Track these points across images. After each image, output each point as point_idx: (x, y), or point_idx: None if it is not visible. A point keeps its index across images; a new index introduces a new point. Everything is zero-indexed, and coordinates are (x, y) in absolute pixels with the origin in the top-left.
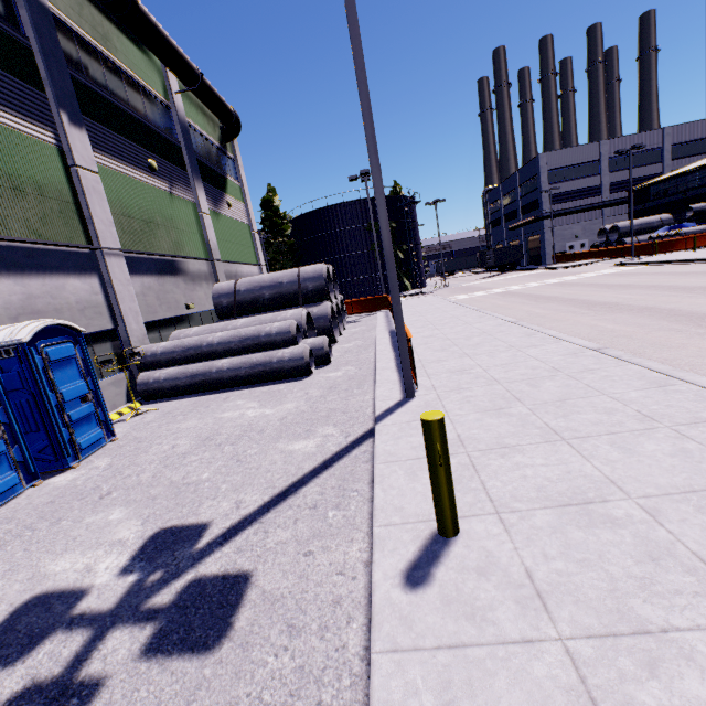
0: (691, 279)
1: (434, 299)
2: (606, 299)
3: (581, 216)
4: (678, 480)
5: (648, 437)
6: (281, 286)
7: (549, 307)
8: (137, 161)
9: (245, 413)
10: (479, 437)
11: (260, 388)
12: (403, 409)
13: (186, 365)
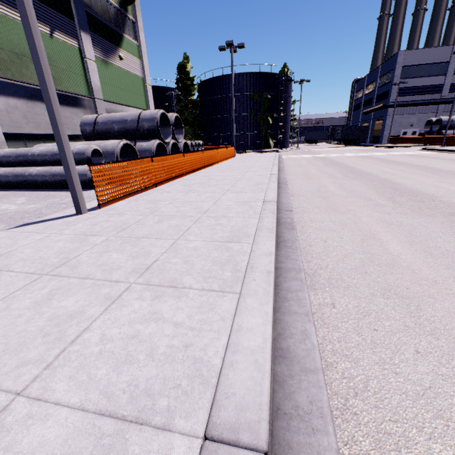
0: (453, 165)
1: (270, 155)
2: (370, 170)
3: (420, 109)
4: None
5: (93, 290)
6: (126, 122)
7: (325, 169)
8: (11, 1)
9: (2, 206)
10: (15, 256)
11: (53, 192)
12: (50, 222)
13: (16, 167)
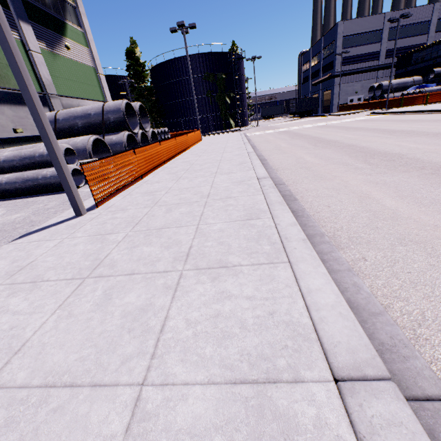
0: (403, 125)
1: (236, 134)
2: (334, 138)
3: (362, 76)
4: (70, 360)
5: (148, 283)
6: (90, 117)
7: (294, 142)
8: None
9: None
10: (40, 266)
11: (30, 199)
12: (53, 228)
13: None
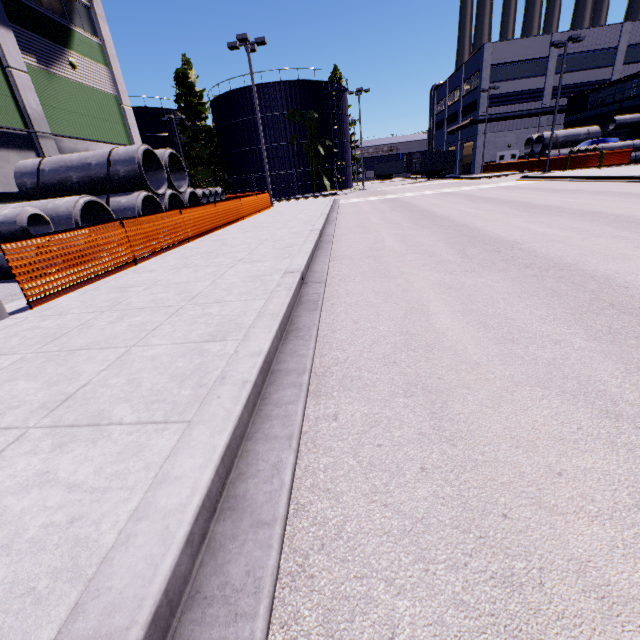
0: (551, 197)
1: (323, 200)
2: (448, 212)
3: (518, 123)
4: None
5: None
6: (90, 168)
7: (391, 216)
8: None
9: None
10: None
11: None
12: None
13: None
